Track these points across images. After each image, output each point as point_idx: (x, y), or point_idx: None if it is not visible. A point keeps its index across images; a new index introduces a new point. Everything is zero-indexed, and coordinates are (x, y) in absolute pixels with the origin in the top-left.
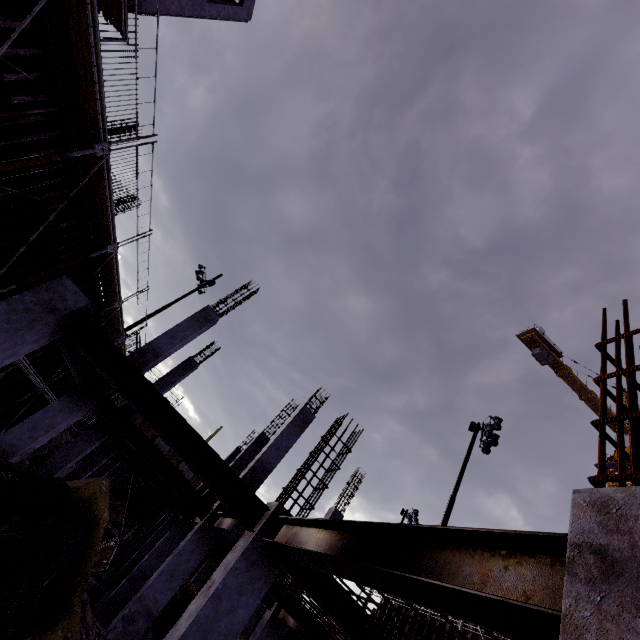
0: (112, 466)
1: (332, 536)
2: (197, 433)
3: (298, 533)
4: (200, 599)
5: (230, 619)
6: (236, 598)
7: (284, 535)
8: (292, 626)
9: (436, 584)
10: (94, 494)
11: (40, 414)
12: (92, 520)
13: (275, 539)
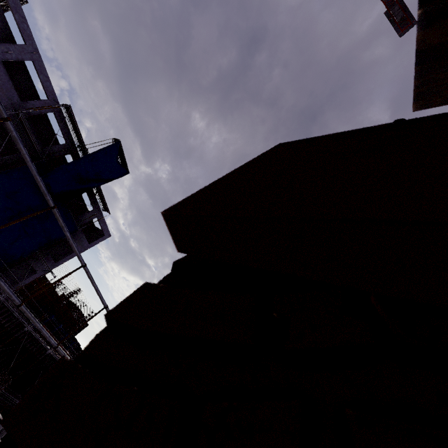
0: None
1: None
2: None
3: None
4: None
5: None
6: None
7: None
8: None
9: None
10: None
11: None
12: None
13: None
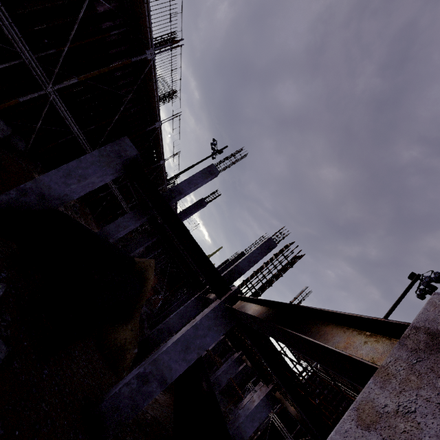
0: (160, 257)
1: (262, 309)
2: (192, 237)
3: (245, 305)
4: (188, 326)
5: (202, 340)
6: (206, 331)
7: (238, 305)
8: (249, 365)
9: (309, 340)
10: (147, 266)
11: (121, 219)
12: (145, 279)
13: (232, 307)
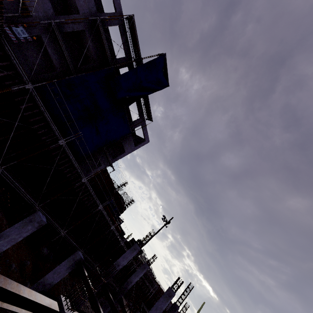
0: None
1: None
2: (94, 294)
3: None
4: None
5: None
6: None
7: None
8: None
9: None
10: None
11: None
12: None
13: None
